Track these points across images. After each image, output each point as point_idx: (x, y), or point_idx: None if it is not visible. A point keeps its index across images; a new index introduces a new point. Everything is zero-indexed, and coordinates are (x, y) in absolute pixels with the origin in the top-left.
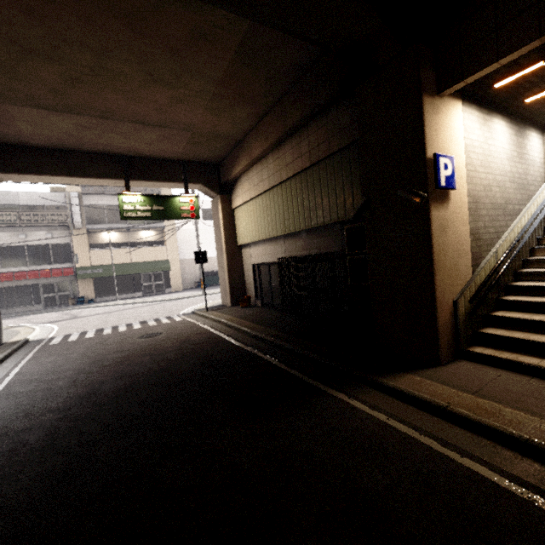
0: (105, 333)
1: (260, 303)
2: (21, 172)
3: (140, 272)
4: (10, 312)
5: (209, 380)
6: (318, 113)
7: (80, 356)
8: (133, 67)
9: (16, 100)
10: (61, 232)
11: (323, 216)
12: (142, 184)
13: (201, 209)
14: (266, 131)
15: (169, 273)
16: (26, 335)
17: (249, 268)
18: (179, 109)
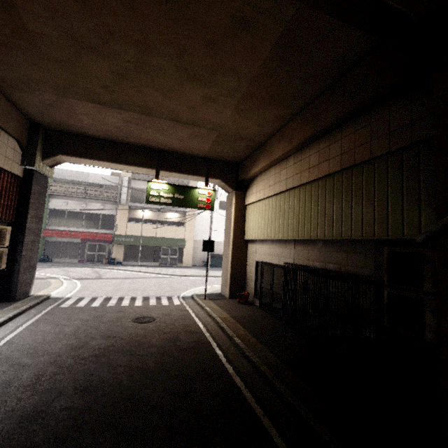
0: (109, 304)
1: (258, 302)
2: (78, 156)
3: (160, 246)
4: (62, 261)
5: (176, 443)
6: (358, 113)
7: (71, 332)
8: (171, 63)
9: (77, 94)
10: (111, 205)
11: (350, 229)
12: (170, 174)
13: (218, 201)
14: (292, 133)
15: (183, 250)
16: (52, 290)
17: (252, 264)
18: (209, 108)
